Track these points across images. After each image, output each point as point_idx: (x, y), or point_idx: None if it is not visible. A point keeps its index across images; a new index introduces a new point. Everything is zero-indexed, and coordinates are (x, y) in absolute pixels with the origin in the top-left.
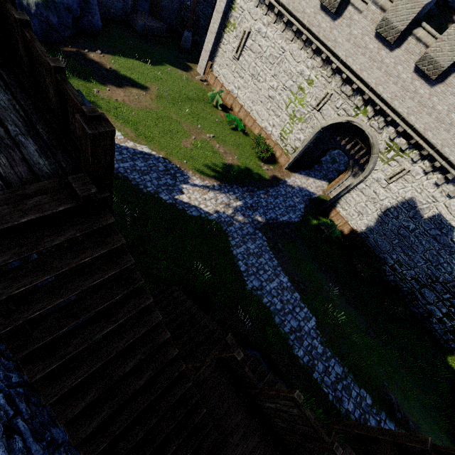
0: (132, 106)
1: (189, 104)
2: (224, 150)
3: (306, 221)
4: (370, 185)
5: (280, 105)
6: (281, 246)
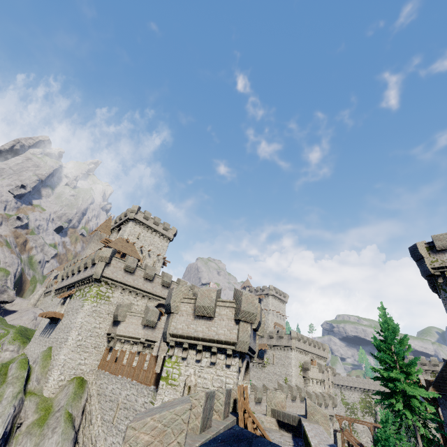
0: None
1: None
2: None
3: None
4: None
5: None
6: None
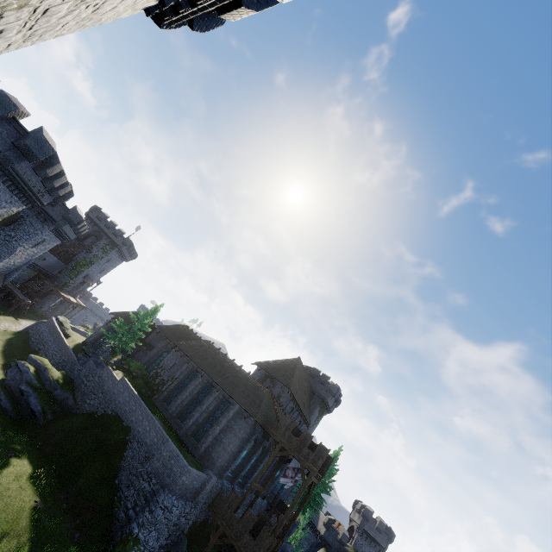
0: None
1: None
2: None
3: None
4: None
5: None
6: None
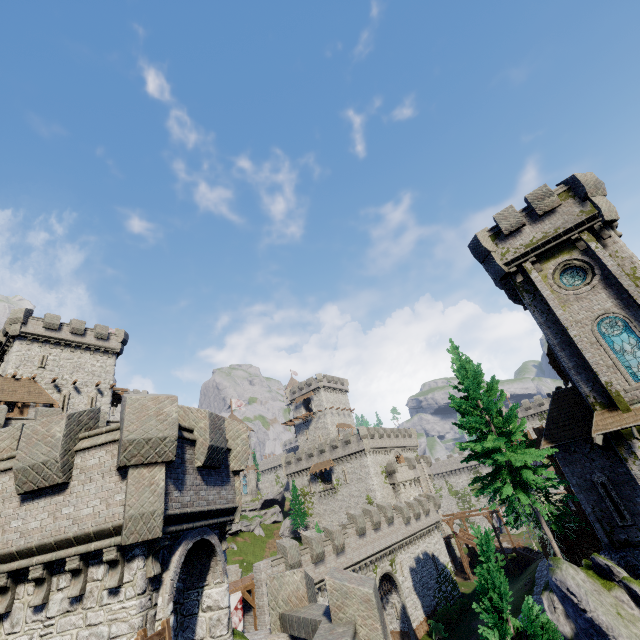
0: None
1: None
2: None
3: None
4: (404, 588)
5: None
6: None
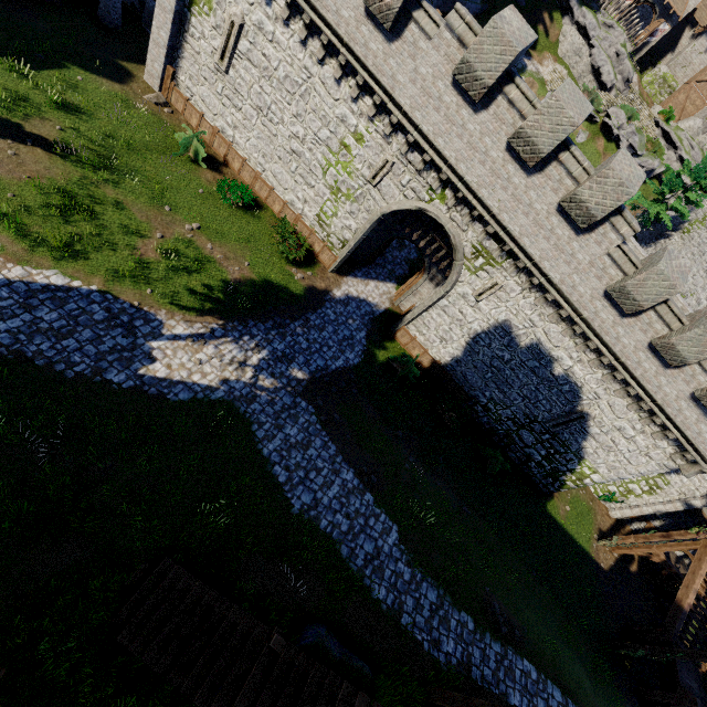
0: (3, 176)
1: (138, 159)
2: (223, 253)
3: (370, 359)
4: (455, 303)
5: (313, 168)
6: (338, 417)
